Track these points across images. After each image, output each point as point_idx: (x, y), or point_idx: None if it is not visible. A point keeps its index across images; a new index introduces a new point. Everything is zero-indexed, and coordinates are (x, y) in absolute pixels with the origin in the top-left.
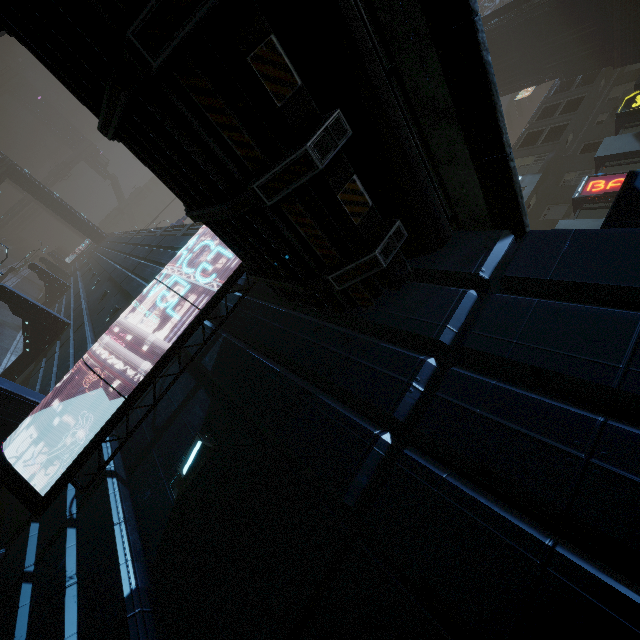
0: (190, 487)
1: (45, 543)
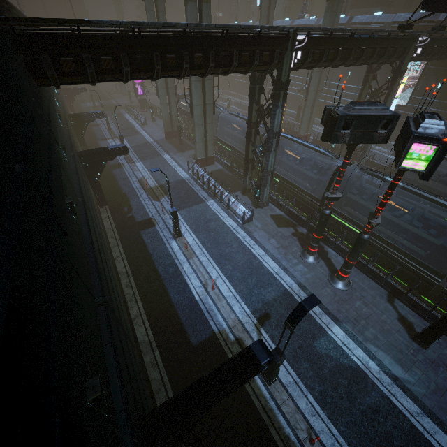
0: (440, 90)
1: (408, 109)
